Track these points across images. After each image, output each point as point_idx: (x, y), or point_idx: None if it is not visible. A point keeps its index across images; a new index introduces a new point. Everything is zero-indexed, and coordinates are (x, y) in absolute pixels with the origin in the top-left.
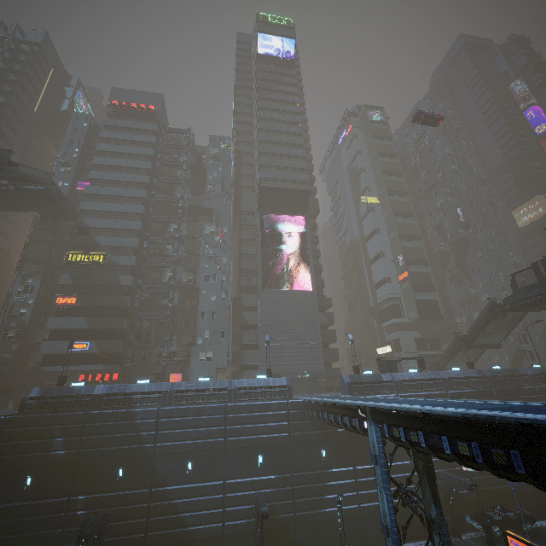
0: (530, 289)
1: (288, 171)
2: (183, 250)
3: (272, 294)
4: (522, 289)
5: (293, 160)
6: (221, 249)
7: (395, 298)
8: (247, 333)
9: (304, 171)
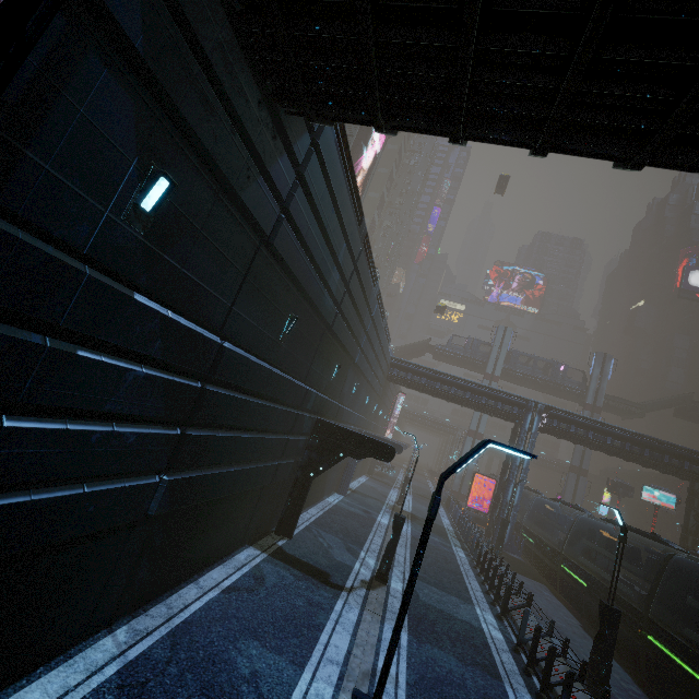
0: (457, 349)
1: None
2: None
3: None
4: (453, 347)
5: None
6: None
7: None
8: None
9: None
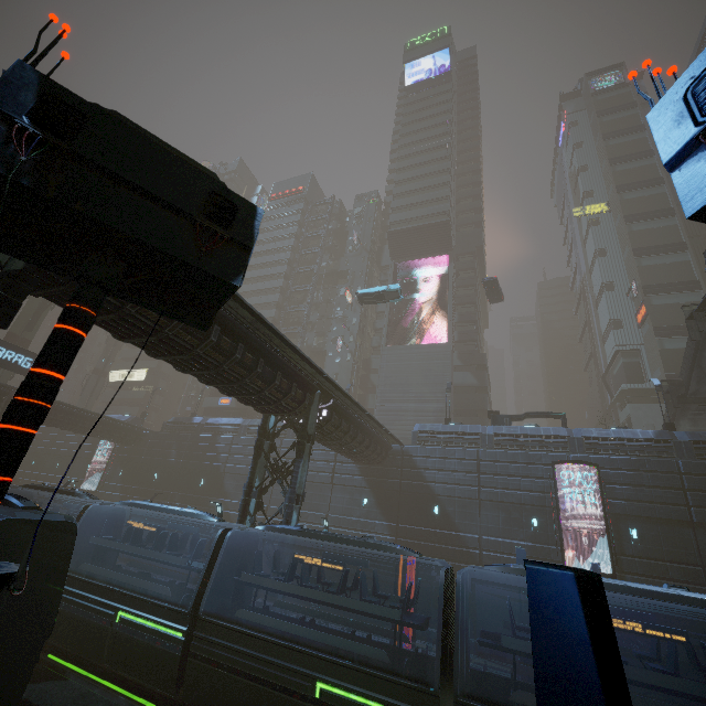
0: None
1: (425, 206)
2: (317, 316)
3: (395, 351)
4: None
5: (434, 191)
6: (352, 310)
7: (630, 352)
8: (373, 397)
9: (445, 200)
